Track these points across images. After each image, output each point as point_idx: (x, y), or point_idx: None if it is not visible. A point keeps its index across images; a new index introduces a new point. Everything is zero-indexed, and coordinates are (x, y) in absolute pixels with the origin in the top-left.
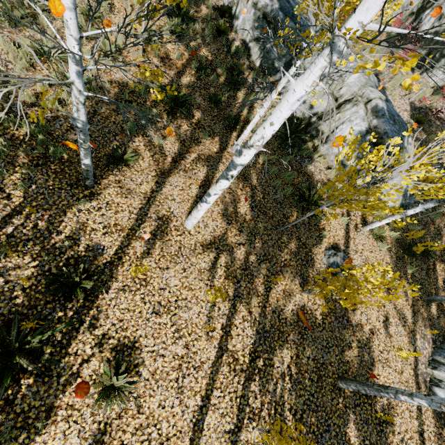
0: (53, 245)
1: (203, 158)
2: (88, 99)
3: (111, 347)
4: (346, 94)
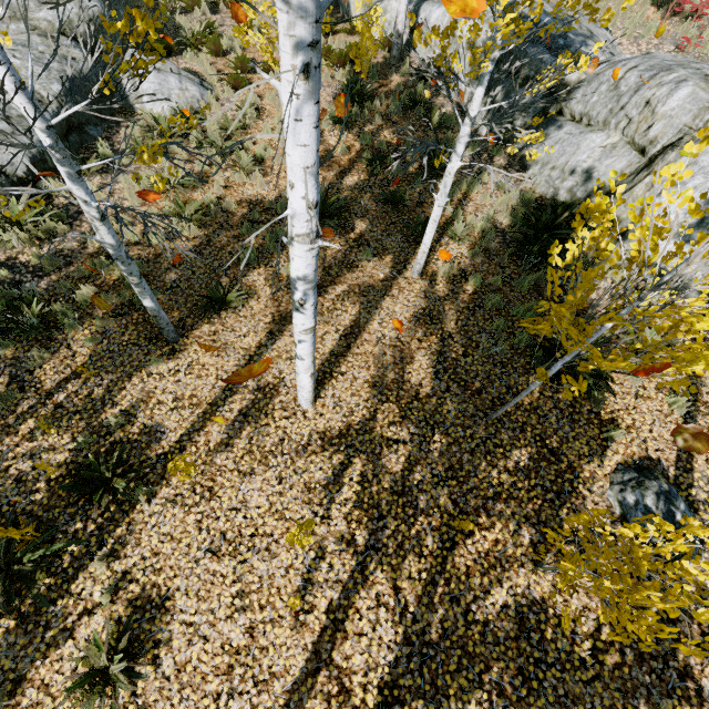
0: (101, 422)
1: (356, 291)
2: (204, 228)
3: (129, 597)
4: (664, 134)
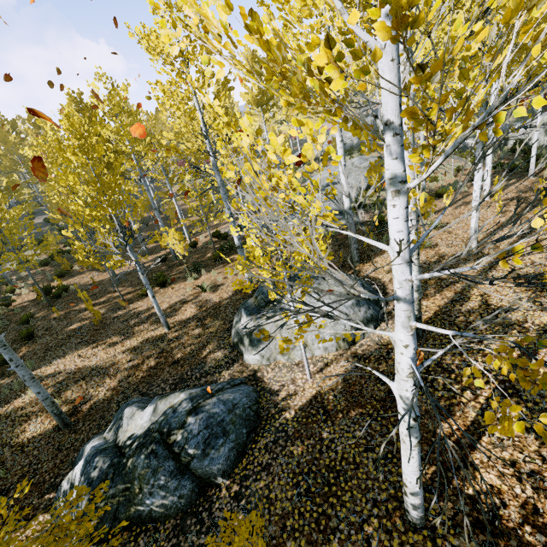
0: None
1: None
2: None
3: None
4: None
